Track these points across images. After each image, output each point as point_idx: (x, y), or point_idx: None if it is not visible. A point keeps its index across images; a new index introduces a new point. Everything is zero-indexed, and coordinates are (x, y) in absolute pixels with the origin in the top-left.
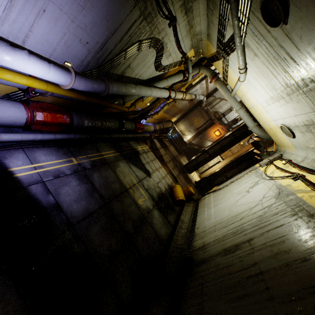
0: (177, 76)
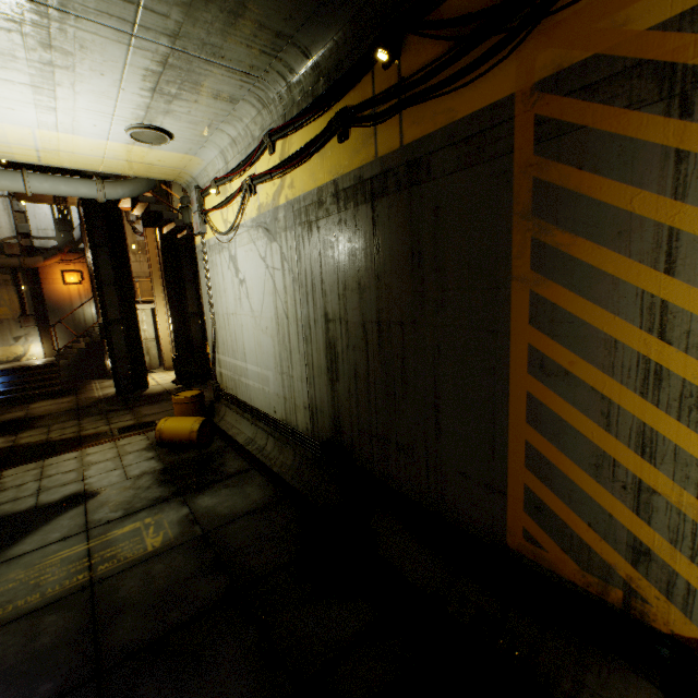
0: None
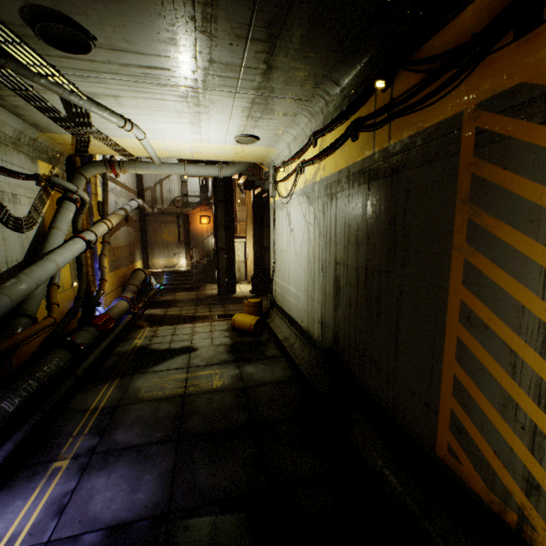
0: (64, 209)
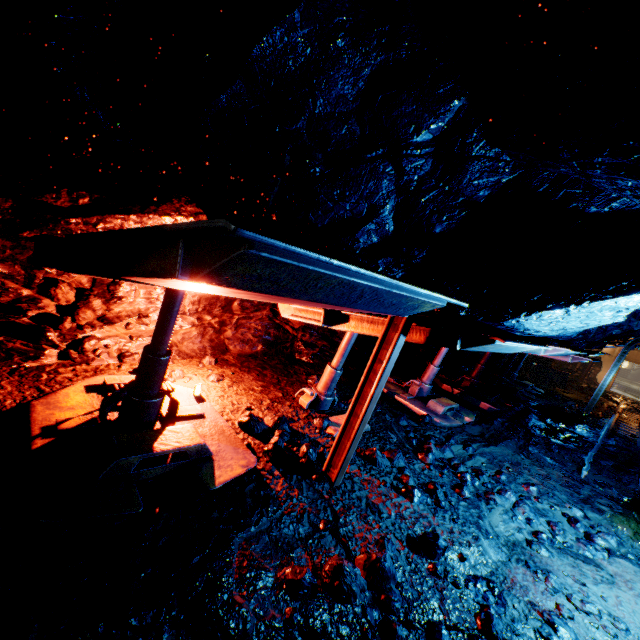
0: None
